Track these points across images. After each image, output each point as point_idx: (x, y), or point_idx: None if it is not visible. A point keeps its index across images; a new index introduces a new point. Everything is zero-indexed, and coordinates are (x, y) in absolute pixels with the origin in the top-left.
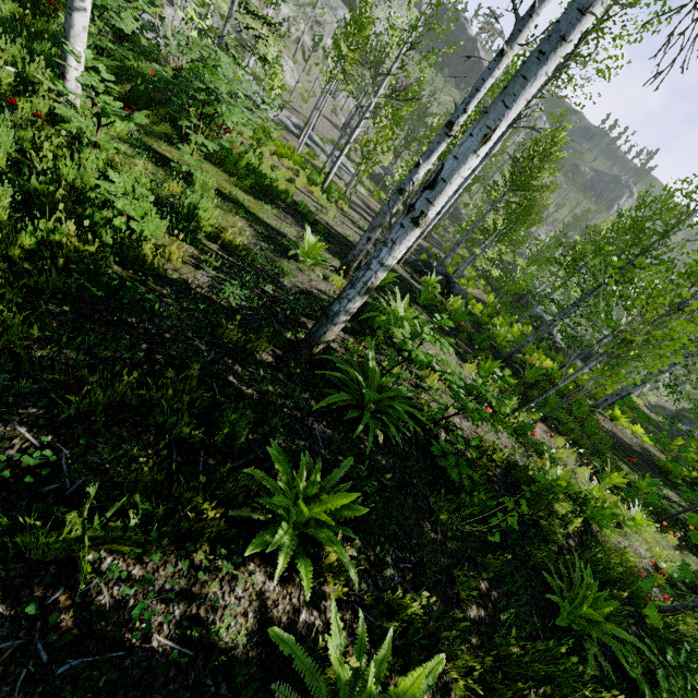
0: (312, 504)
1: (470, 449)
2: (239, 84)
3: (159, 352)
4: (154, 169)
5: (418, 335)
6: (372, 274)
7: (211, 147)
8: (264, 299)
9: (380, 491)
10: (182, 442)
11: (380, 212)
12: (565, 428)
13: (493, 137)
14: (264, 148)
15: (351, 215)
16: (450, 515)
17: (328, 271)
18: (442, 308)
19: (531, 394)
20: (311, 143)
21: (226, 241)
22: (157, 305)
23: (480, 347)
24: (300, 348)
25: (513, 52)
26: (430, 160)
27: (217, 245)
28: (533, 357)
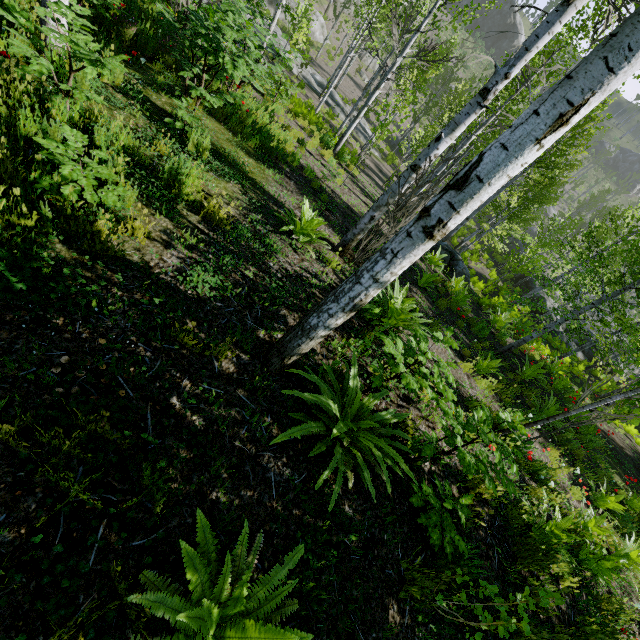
0: (233, 627)
1: (459, 510)
2: (249, 32)
3: (79, 370)
4: (145, 124)
5: (412, 354)
6: (362, 289)
7: (212, 103)
8: (239, 289)
9: (339, 558)
10: (78, 508)
11: (388, 189)
12: (561, 437)
13: (573, 119)
14: (278, 106)
15: (361, 180)
16: (424, 593)
17: (324, 248)
18: (442, 289)
19: (527, 394)
20: (332, 102)
21: (209, 213)
22: (95, 302)
23: (478, 335)
24: (270, 355)
25: (583, 0)
26: (454, 134)
27: (199, 217)
28: (533, 348)
